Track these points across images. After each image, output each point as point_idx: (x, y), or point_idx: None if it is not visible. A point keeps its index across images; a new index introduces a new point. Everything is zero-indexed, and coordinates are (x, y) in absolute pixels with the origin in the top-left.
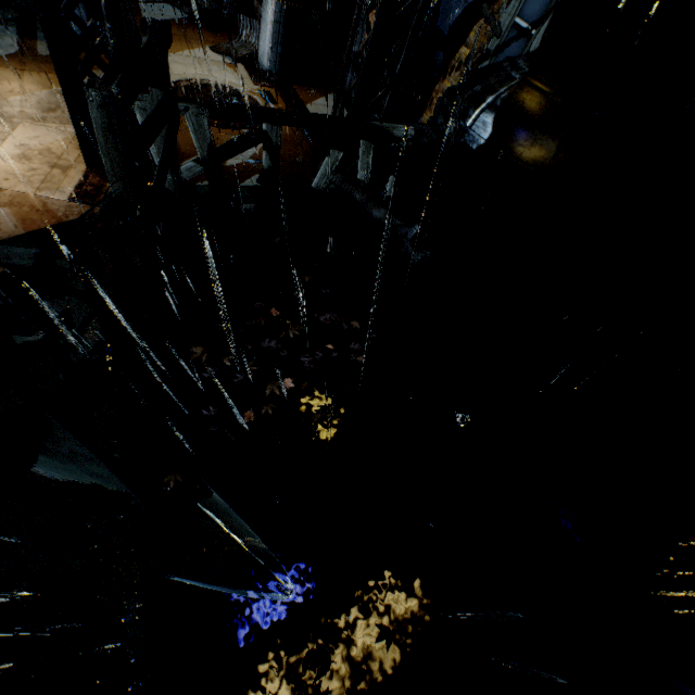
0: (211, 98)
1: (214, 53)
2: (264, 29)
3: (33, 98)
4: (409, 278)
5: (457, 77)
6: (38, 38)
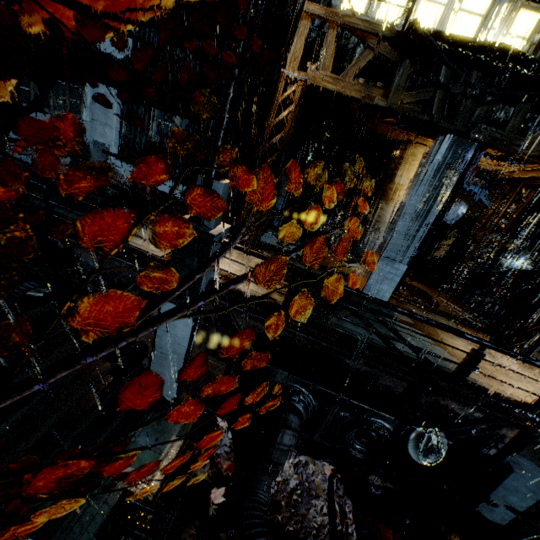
0: (419, 292)
1: (350, 264)
2: (365, 243)
3: (470, 347)
4: (496, 317)
5: (454, 239)
6: (391, 315)
